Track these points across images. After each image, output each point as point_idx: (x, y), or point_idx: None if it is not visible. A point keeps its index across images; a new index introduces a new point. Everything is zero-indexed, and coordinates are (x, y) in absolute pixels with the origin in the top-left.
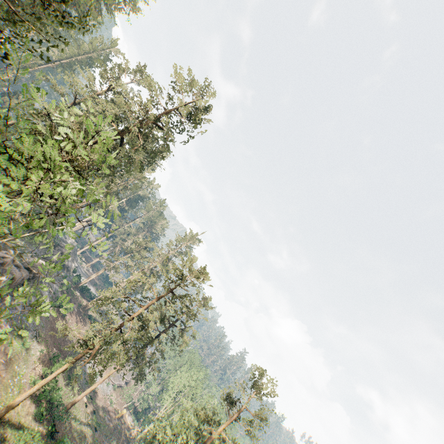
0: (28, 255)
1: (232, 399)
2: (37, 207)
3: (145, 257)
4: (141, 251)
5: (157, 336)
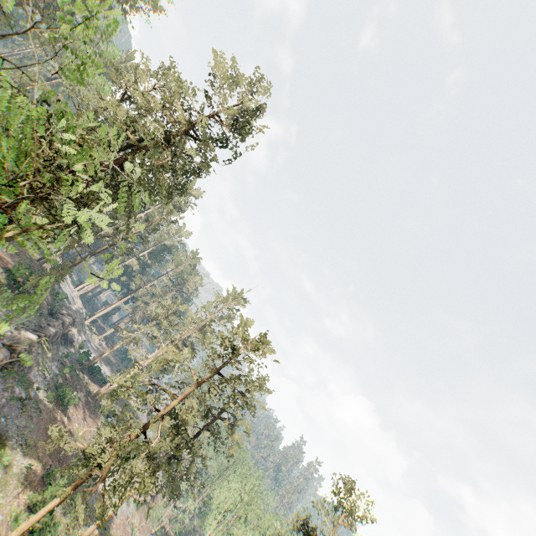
0: (12, 327)
1: (312, 529)
2: (30, 263)
3: (175, 325)
4: (169, 317)
5: (196, 434)
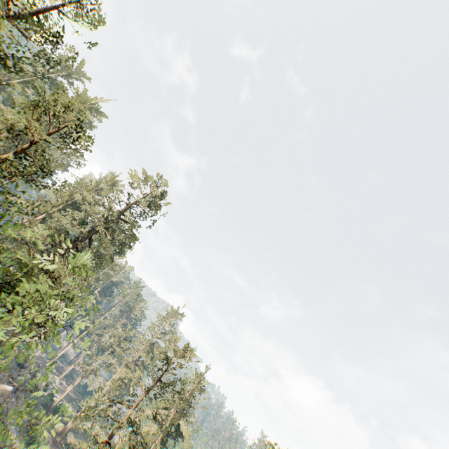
0: None
1: None
2: None
3: (127, 349)
4: (121, 343)
5: (152, 441)
